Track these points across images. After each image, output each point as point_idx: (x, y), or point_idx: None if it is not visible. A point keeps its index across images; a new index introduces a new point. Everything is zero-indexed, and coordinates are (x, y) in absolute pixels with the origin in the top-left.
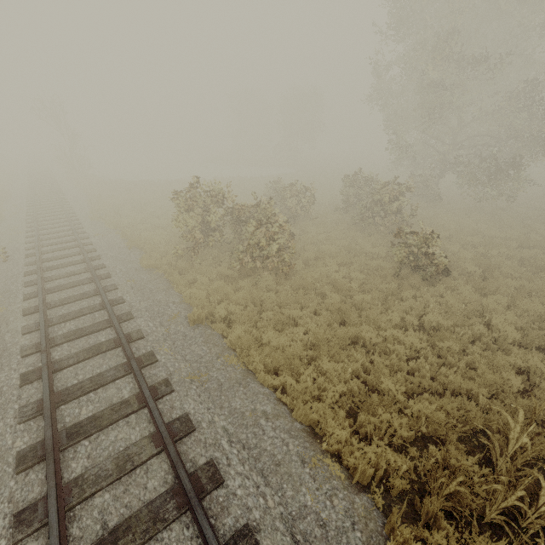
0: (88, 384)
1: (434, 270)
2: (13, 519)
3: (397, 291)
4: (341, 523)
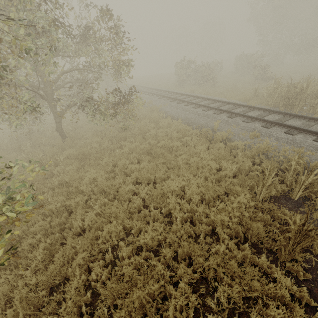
0: (174, 97)
1: (267, 77)
2: (176, 103)
3: (253, 84)
4: (234, 101)
